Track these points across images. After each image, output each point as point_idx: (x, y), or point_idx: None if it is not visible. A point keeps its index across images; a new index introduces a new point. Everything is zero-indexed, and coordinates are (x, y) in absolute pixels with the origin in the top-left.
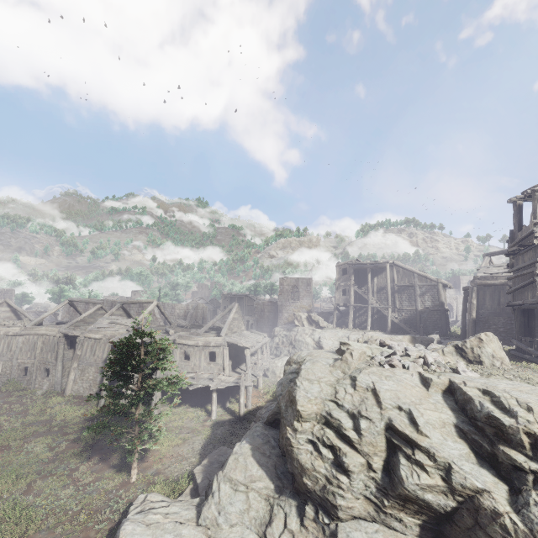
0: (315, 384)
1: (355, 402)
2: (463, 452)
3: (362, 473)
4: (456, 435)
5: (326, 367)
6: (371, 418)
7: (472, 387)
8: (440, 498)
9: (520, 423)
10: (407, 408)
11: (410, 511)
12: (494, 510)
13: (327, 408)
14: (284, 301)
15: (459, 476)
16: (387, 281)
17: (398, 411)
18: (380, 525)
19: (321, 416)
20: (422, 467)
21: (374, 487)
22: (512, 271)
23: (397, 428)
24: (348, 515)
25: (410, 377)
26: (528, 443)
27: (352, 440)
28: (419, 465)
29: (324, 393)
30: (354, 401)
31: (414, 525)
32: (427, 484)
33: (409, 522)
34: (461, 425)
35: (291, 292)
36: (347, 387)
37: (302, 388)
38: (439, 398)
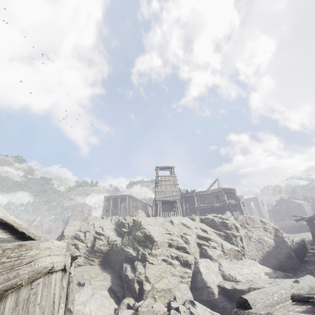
0: (73, 226)
1: (86, 229)
2: (114, 234)
3: (84, 249)
4: (114, 231)
5: (79, 222)
6: (90, 231)
7: (121, 218)
8: (105, 247)
9: (126, 221)
10: (102, 226)
11: (97, 256)
12: (116, 243)
13: (76, 233)
14: (73, 220)
15: (110, 239)
16: (126, 203)
17: (99, 228)
18: (87, 265)
19: (73, 236)
20: (101, 240)
21: (87, 252)
22: (155, 192)
23: (97, 231)
24: (76, 264)
25: (107, 220)
26: (127, 226)
27: (82, 239)
28: (101, 239)
29: (76, 229)
30: (86, 229)
31: (98, 261)
32: (102, 244)
33: (97, 260)
34: (116, 228)
35: (78, 214)
36: (85, 226)
37: (67, 228)
38: (113, 223)
